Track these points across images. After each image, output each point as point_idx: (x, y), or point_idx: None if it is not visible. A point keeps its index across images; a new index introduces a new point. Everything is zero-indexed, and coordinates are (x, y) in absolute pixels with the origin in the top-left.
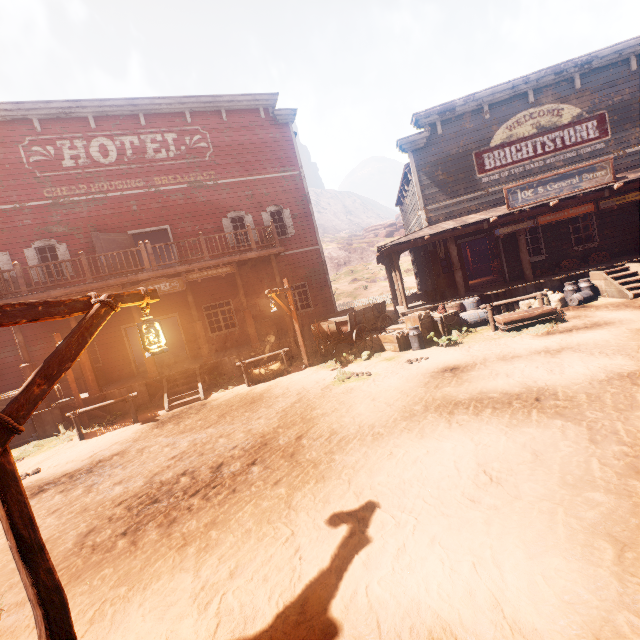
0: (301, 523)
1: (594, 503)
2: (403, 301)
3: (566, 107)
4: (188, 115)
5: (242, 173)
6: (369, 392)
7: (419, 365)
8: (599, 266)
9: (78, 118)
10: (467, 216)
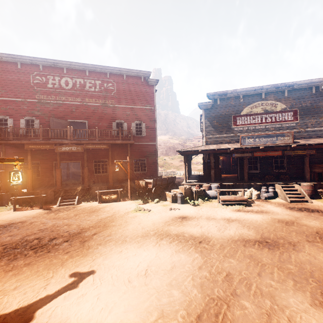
0: (59, 273)
1: (171, 295)
2: (184, 178)
3: (279, 103)
4: (108, 74)
5: (127, 103)
6: (141, 219)
7: (173, 212)
8: (281, 182)
9: (59, 68)
10: (224, 144)
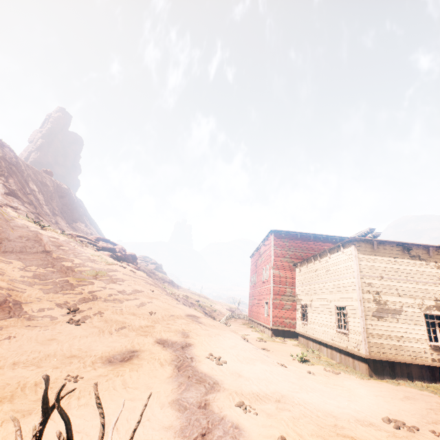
0: None
1: None
2: None
3: None
4: None
5: None
6: None
7: None
8: None
9: None
10: None
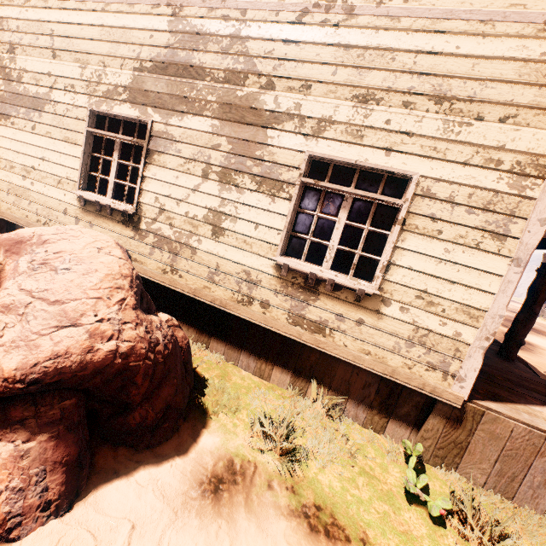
0: None
1: None
2: None
3: None
4: None
5: None
6: None
7: None
8: None
9: None
10: None
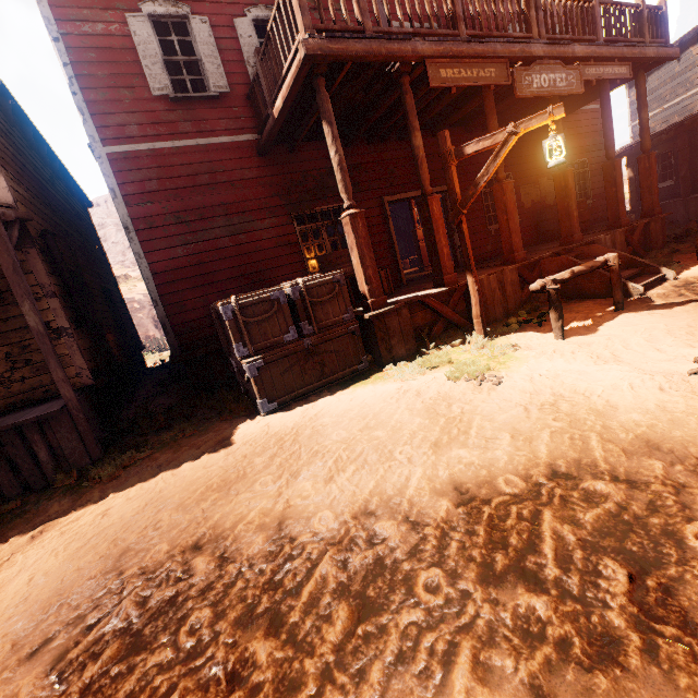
0: None
1: None
2: None
3: None
4: None
5: None
6: None
7: None
8: None
9: None
10: None
